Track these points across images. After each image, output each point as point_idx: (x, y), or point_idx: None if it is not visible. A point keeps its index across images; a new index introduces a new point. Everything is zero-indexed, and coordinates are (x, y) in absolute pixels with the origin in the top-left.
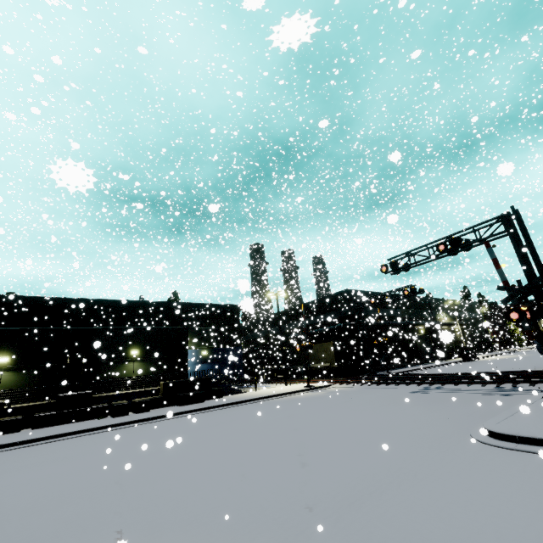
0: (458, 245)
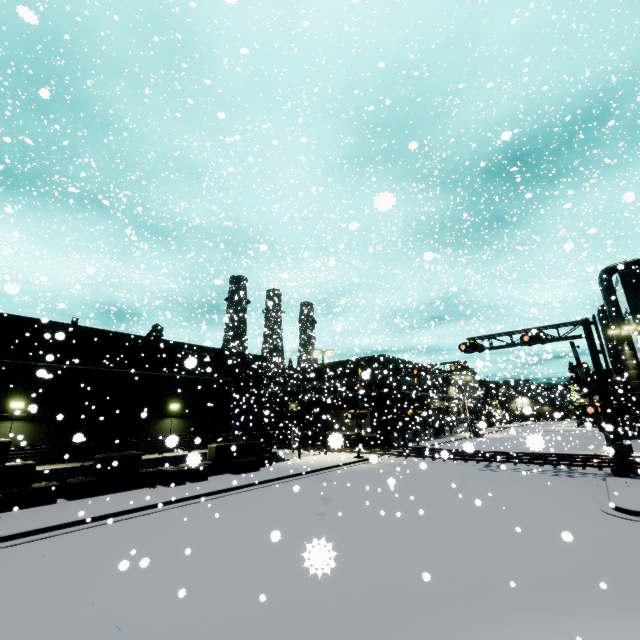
0: (543, 339)
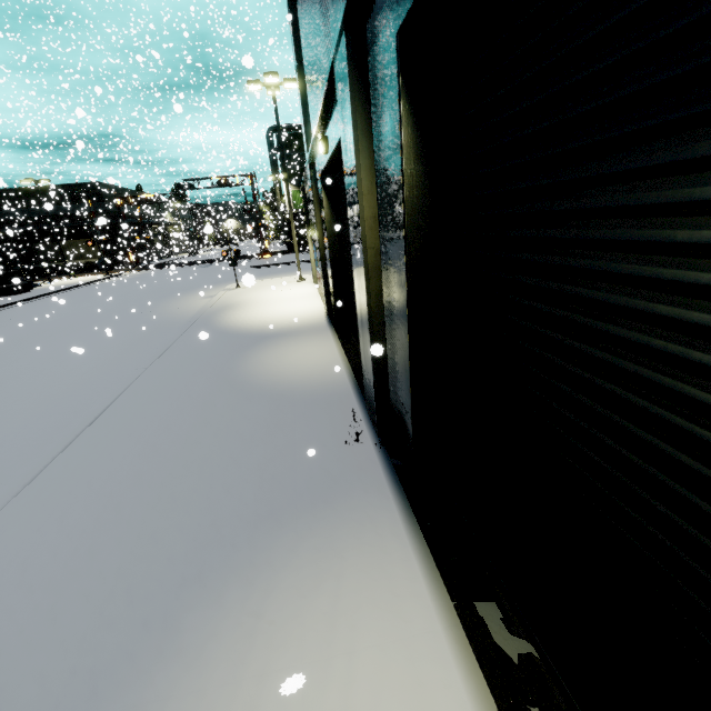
0: (229, 185)
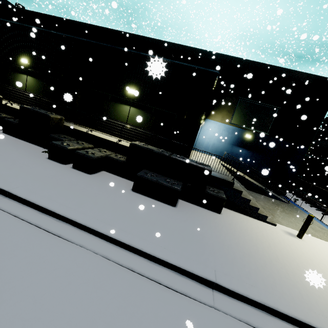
0: None
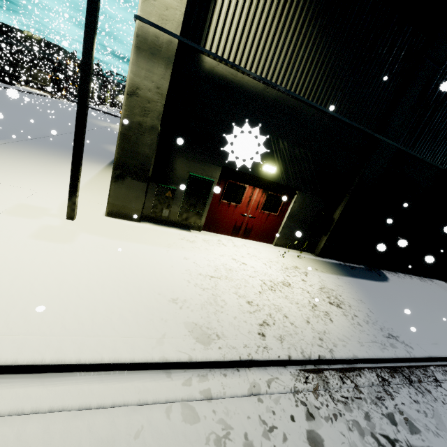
0: None
